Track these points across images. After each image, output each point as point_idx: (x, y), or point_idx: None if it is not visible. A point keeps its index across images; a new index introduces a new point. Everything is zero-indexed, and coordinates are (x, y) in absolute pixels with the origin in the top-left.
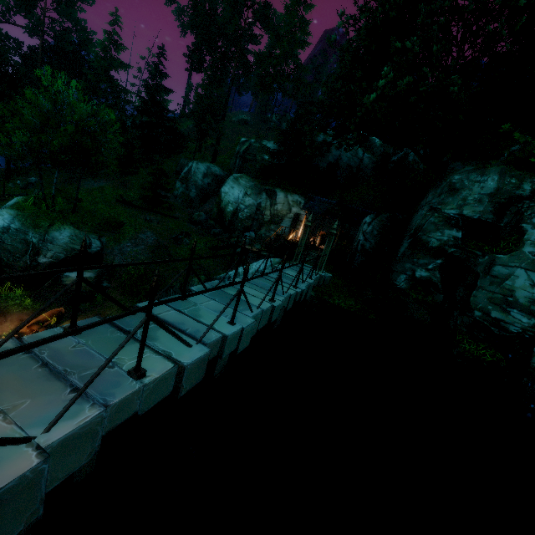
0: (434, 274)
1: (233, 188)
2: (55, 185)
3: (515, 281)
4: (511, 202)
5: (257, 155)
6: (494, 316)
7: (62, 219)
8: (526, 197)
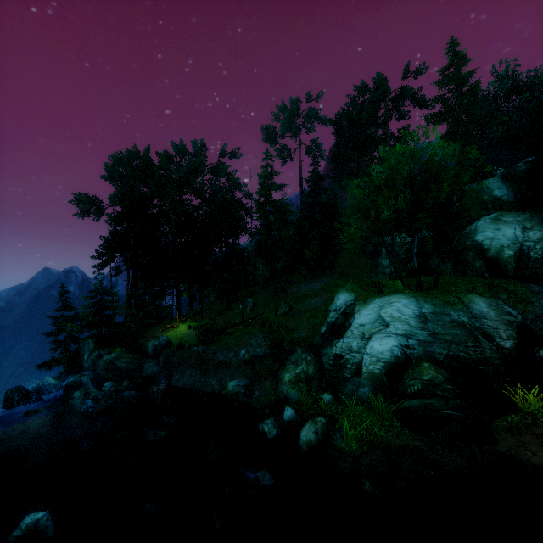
0: None
1: (499, 229)
2: (415, 255)
3: None
4: None
5: (482, 195)
6: None
7: (449, 291)
8: None
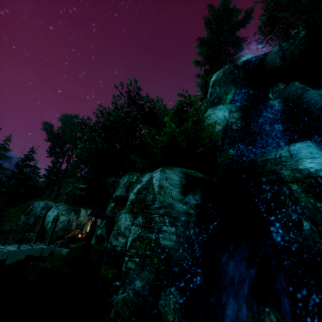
0: (103, 230)
1: (54, 212)
2: None
3: (121, 220)
4: (130, 185)
5: (76, 191)
6: (113, 244)
7: None
8: (134, 182)
